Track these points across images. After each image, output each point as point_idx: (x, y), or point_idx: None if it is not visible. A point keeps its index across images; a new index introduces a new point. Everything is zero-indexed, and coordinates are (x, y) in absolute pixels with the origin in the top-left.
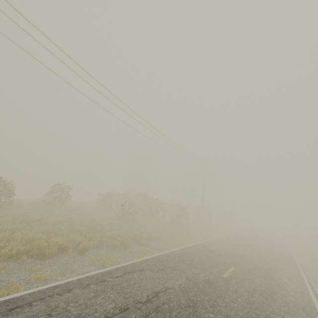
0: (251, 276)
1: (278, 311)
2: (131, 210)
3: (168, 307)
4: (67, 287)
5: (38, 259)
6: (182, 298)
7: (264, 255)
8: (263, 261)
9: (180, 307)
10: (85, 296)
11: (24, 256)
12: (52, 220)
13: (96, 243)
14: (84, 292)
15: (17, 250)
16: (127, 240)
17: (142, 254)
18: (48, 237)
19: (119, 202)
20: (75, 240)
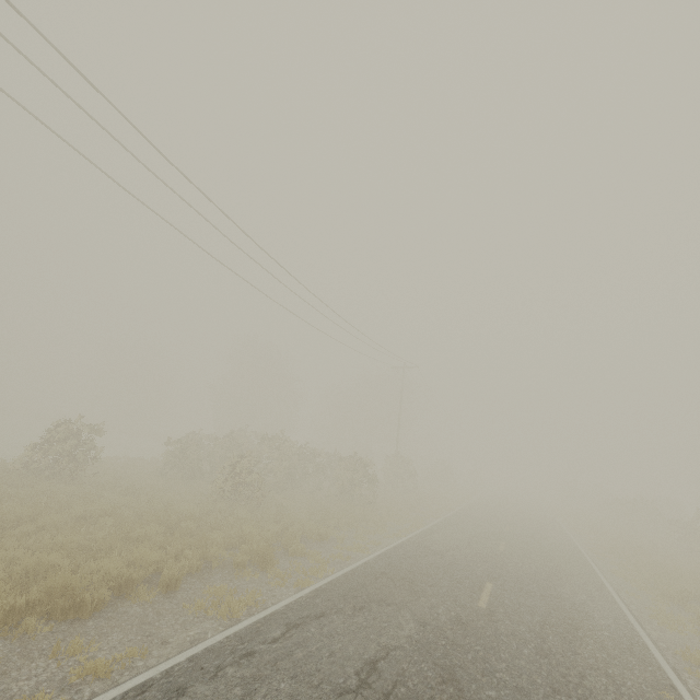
0: (526, 597)
1: (593, 662)
2: (254, 476)
3: (407, 691)
4: (174, 684)
5: (64, 621)
6: (425, 666)
7: (532, 551)
8: (534, 563)
9: (429, 686)
10: (225, 698)
11: (29, 618)
12: (65, 515)
13: (195, 564)
14: (218, 690)
15: (7, 606)
16: (268, 548)
17: (304, 578)
18: (76, 561)
19: (218, 458)
20: (148, 563)
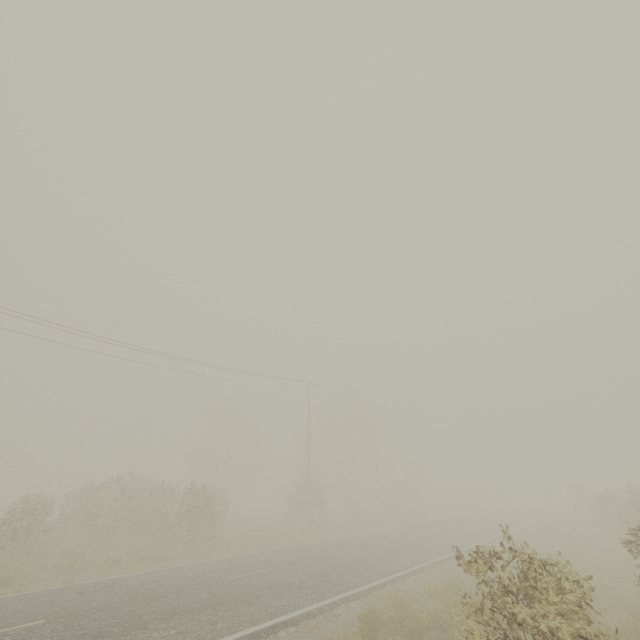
0: (40, 637)
1: None
2: (24, 521)
3: None
4: None
5: None
6: None
7: (288, 576)
8: (233, 591)
9: None
10: None
11: None
12: None
13: None
14: None
15: None
16: None
17: None
18: None
19: (68, 509)
20: None
